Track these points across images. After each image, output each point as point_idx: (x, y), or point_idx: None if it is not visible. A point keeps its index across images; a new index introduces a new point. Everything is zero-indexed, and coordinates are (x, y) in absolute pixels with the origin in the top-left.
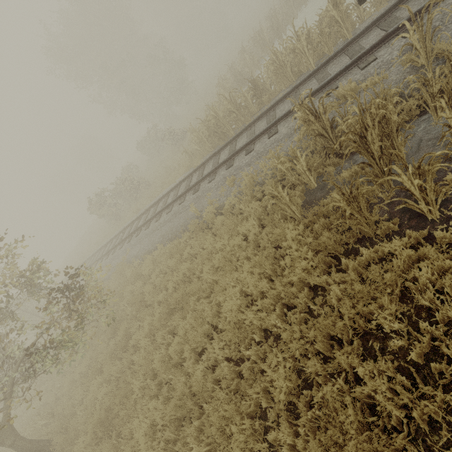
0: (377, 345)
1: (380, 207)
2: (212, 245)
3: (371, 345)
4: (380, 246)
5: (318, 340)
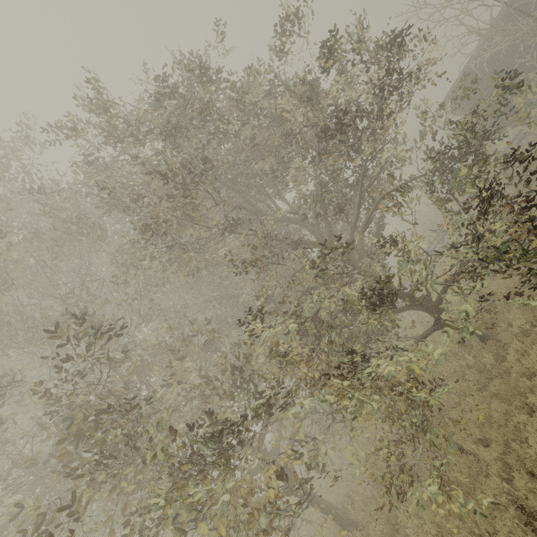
0: None
1: None
2: None
3: None
4: None
5: None
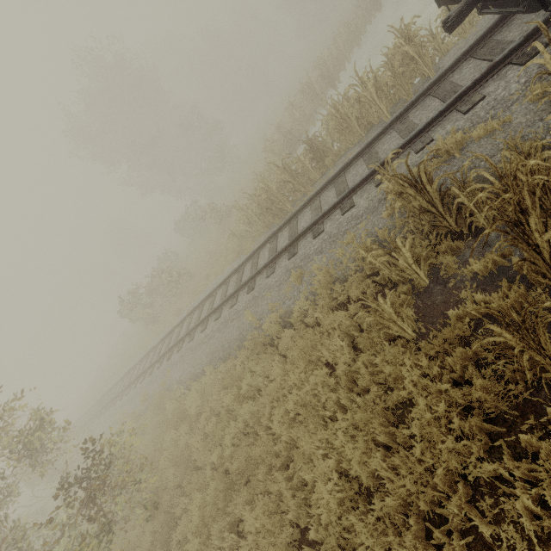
0: None
1: None
2: (282, 375)
3: None
4: None
5: None
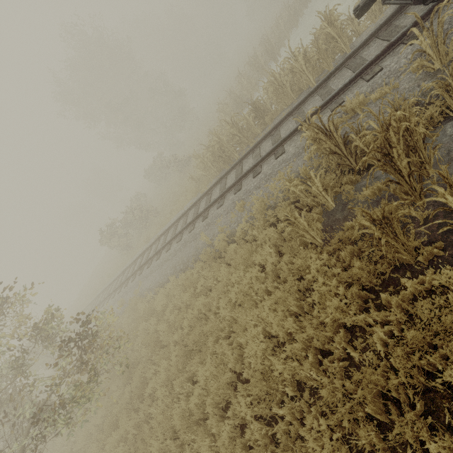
0: (446, 406)
1: (415, 228)
2: (227, 276)
3: (437, 407)
4: (426, 277)
5: (367, 400)
